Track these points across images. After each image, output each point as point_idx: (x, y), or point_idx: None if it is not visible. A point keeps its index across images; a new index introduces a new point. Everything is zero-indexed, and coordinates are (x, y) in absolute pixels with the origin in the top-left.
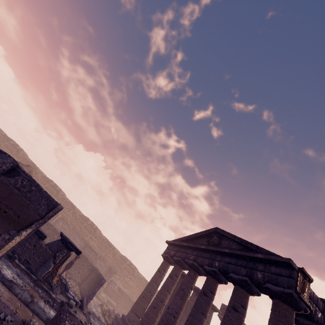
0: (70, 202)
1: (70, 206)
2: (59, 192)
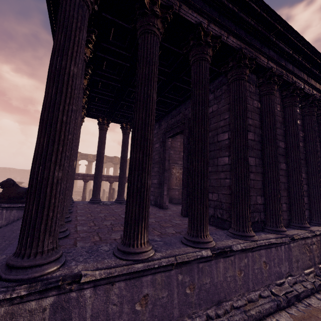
0: (21, 169)
1: (22, 171)
2: (10, 169)
